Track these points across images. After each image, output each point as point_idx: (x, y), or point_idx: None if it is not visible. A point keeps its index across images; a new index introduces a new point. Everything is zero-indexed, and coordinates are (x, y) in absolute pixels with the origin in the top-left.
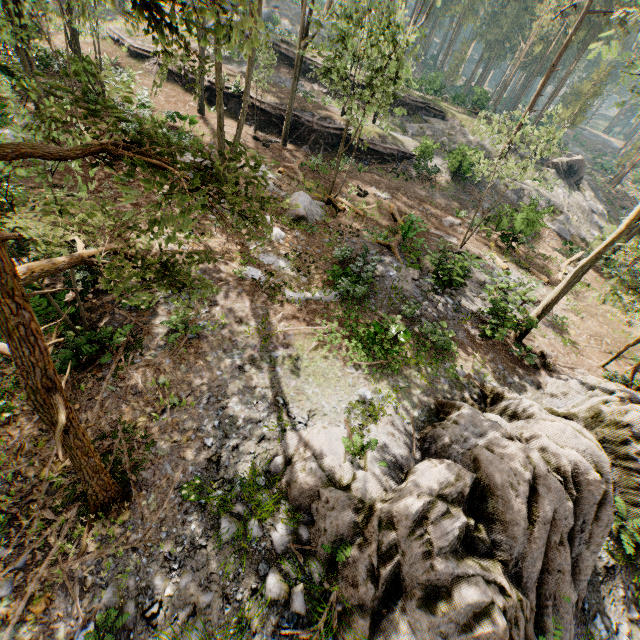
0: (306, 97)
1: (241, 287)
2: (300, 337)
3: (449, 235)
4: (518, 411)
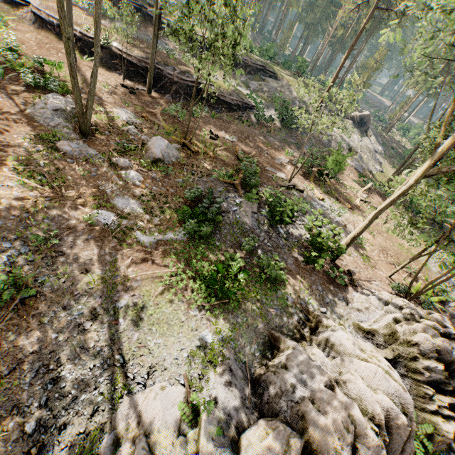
0: (169, 54)
1: (91, 233)
2: (147, 282)
3: (281, 171)
4: (336, 344)
